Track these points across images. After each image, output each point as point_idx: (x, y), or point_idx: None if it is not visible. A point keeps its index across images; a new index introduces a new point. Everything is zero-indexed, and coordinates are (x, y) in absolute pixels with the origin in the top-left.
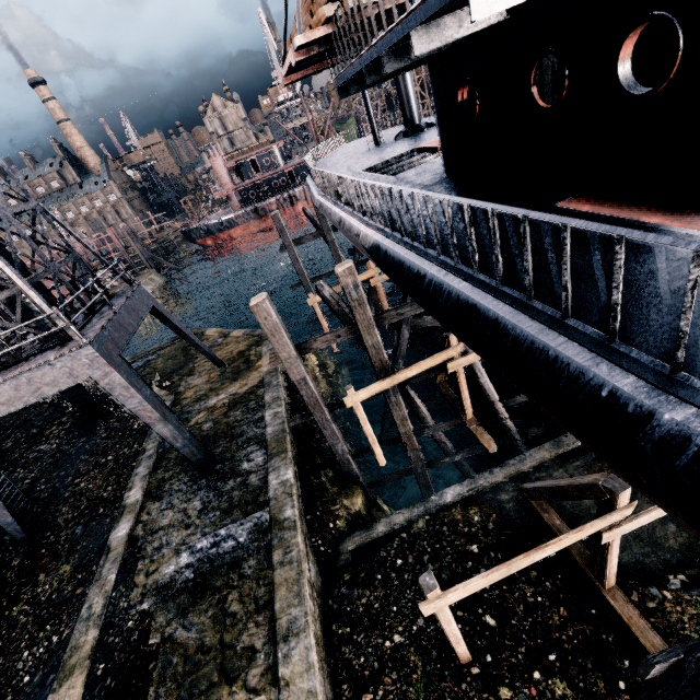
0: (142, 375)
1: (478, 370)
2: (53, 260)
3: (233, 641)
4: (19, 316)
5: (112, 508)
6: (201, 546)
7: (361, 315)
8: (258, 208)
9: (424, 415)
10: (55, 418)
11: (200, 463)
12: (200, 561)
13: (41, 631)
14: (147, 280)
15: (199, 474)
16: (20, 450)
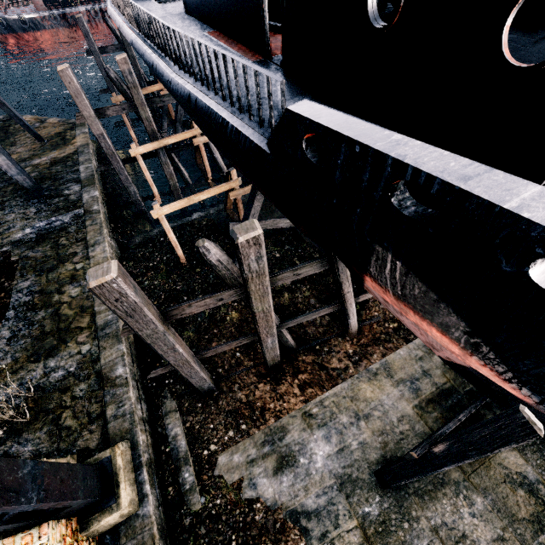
0: None
1: (213, 148)
2: None
3: (64, 252)
4: None
5: None
6: (39, 225)
7: (136, 95)
8: (67, 14)
9: (186, 176)
10: None
11: (32, 189)
12: (40, 230)
13: None
14: None
15: (32, 197)
16: None
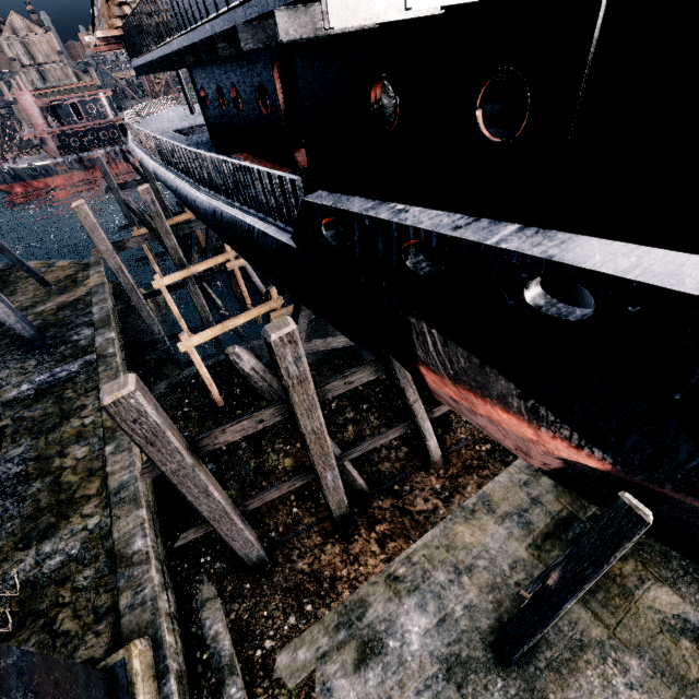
0: None
1: (250, 272)
2: None
3: (70, 406)
4: None
5: None
6: (40, 379)
7: (160, 223)
8: (83, 158)
9: (220, 306)
10: None
11: (33, 338)
12: (40, 385)
13: None
14: None
15: (32, 348)
16: None
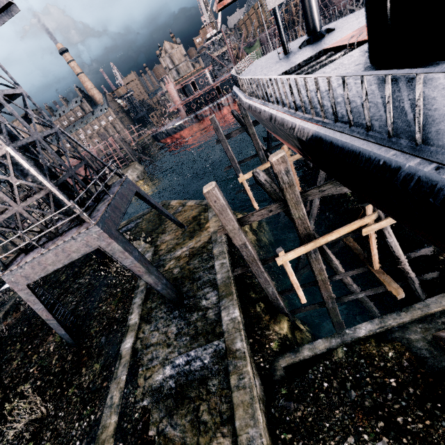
0: (134, 233)
1: (387, 232)
2: (70, 166)
3: None
4: (52, 207)
5: (121, 326)
6: (178, 362)
7: (290, 194)
8: (198, 115)
9: (336, 265)
10: (87, 261)
11: (174, 299)
12: (179, 374)
13: (84, 410)
14: (133, 169)
15: (173, 306)
16: (69, 281)
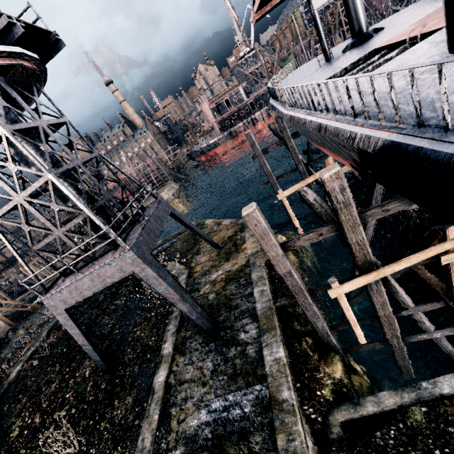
0: (169, 253)
1: None
2: (108, 190)
3: None
4: (89, 232)
5: (154, 355)
6: (215, 407)
7: (346, 216)
8: (232, 131)
9: (403, 299)
10: (123, 282)
11: (209, 330)
12: (215, 422)
13: (115, 450)
14: (169, 188)
15: (209, 337)
16: (107, 302)
